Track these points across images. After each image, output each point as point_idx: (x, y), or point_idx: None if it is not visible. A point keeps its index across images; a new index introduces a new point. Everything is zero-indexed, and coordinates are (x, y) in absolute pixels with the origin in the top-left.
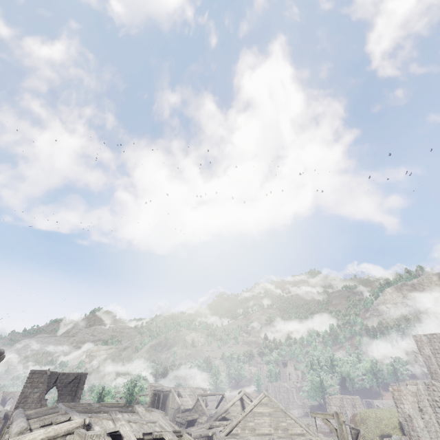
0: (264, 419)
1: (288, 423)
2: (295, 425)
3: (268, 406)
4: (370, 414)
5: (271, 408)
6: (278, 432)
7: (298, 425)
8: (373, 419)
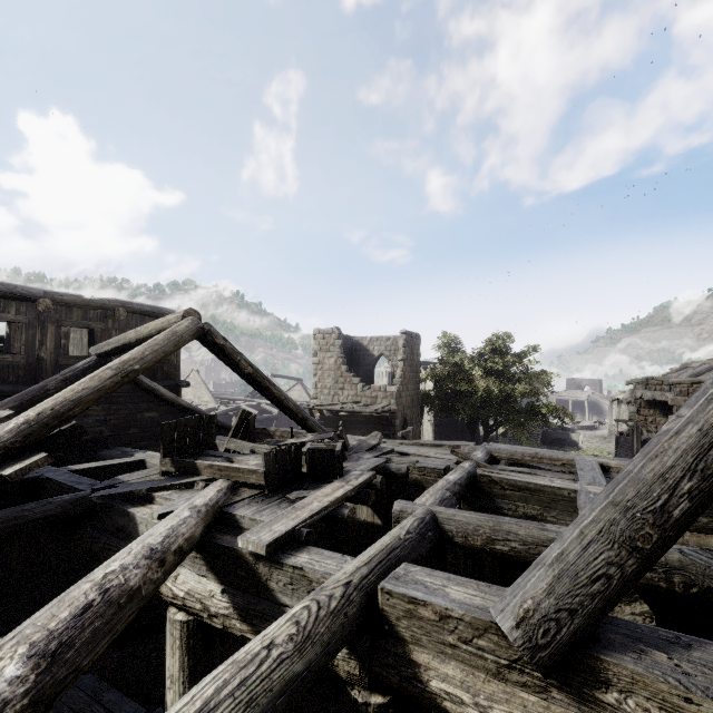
0: None
1: None
2: None
3: None
4: None
5: None
6: None
7: None
8: None
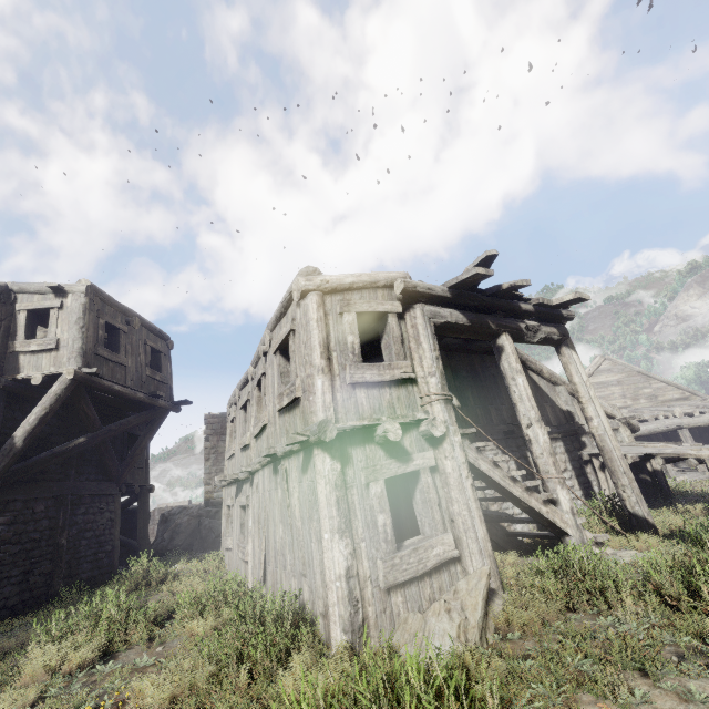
0: (610, 389)
1: (654, 388)
2: (669, 388)
3: (613, 372)
4: None
5: (620, 374)
6: (639, 402)
7: (674, 388)
8: None
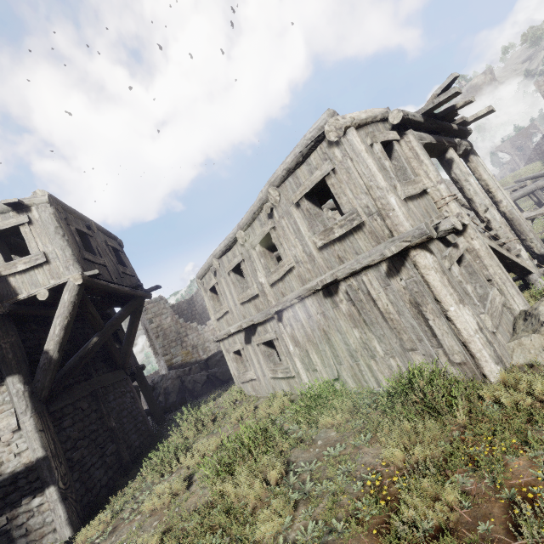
0: None
1: None
2: None
3: None
4: (506, 180)
5: None
6: None
7: None
8: (511, 181)
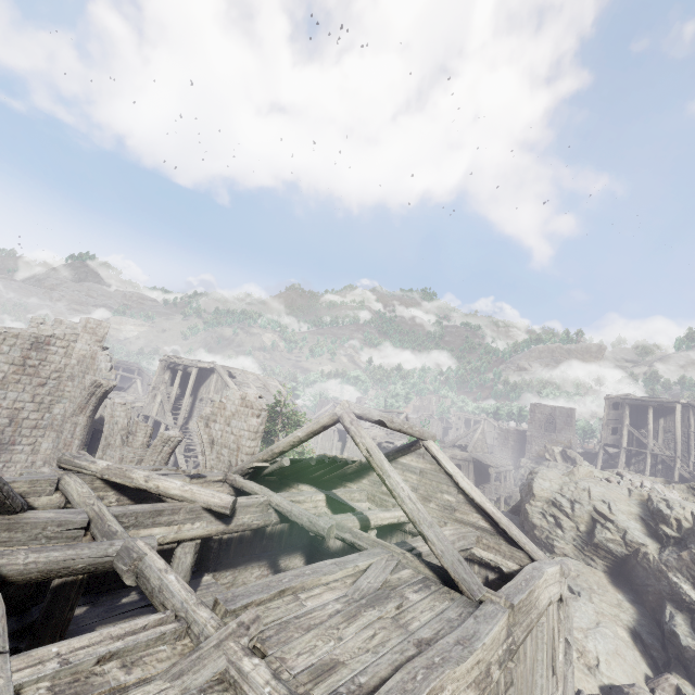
0: None
1: None
2: None
3: None
4: None
5: None
6: None
7: None
8: None
